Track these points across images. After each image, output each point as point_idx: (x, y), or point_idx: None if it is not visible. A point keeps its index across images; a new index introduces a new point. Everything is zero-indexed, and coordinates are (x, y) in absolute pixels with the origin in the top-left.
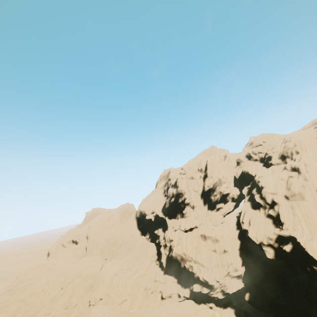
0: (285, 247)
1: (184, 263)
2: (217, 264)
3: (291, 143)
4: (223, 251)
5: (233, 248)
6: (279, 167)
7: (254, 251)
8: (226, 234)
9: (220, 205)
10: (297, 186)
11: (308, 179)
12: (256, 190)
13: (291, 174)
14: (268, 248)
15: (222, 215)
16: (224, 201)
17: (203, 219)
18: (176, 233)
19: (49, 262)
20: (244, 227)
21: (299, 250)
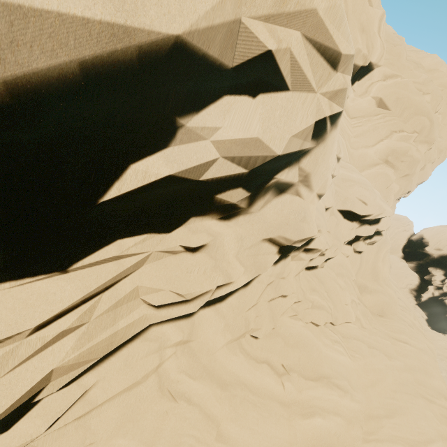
0: None
1: None
2: None
3: None
4: None
5: None
6: None
7: None
8: None
9: None
10: None
11: None
12: None
13: None
14: None
15: None
16: None
17: None
18: None
19: None
20: None
21: None
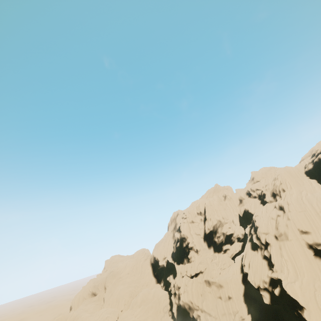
0: (274, 290)
1: (192, 312)
2: (223, 312)
3: (278, 181)
4: (227, 297)
5: (237, 294)
6: (272, 205)
7: (257, 296)
8: (228, 278)
9: (226, 247)
10: (282, 226)
11: (290, 218)
12: (254, 230)
13: (278, 213)
14: (264, 293)
15: (229, 257)
16: (229, 242)
17: (208, 263)
18: (182, 279)
19: (70, 315)
20: (245, 270)
21: (286, 293)
